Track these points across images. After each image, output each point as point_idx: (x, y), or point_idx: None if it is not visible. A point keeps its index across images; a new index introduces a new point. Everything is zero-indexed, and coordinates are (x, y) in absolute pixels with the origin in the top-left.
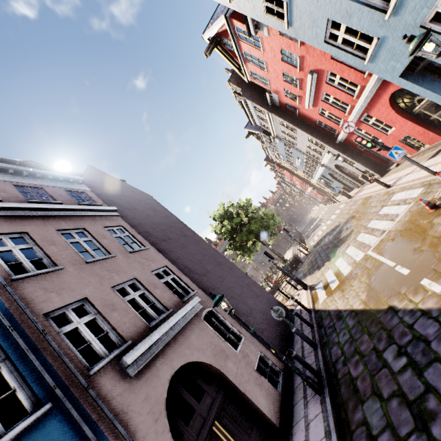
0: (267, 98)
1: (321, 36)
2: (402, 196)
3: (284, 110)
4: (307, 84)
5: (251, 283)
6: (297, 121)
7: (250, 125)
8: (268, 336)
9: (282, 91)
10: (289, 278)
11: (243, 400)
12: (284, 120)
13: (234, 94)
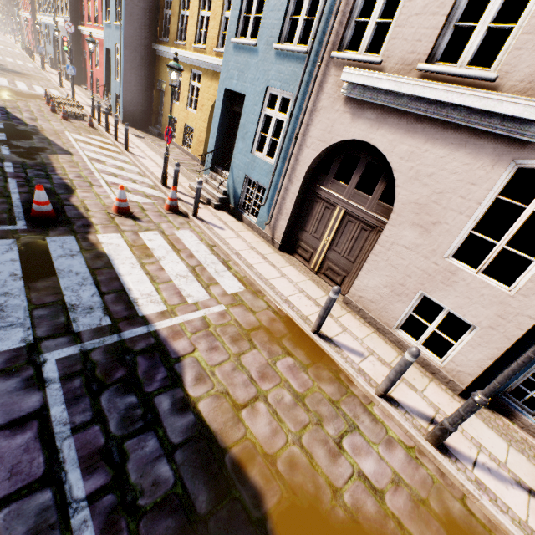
0: None
1: None
2: (55, 93)
3: None
4: None
5: None
6: None
7: None
8: None
9: None
10: None
11: None
12: None
13: None
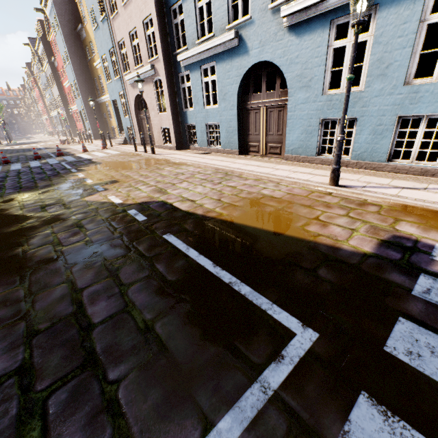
0: (53, 58)
1: (71, 82)
2: None
3: (57, 72)
4: (67, 81)
5: None
6: (59, 83)
7: (34, 42)
8: None
9: (60, 68)
10: None
11: None
12: (53, 76)
13: (37, 25)
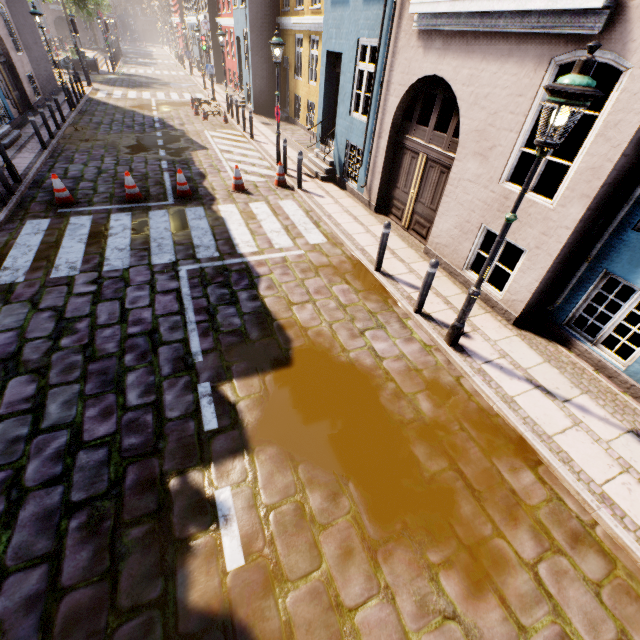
0: None
1: None
2: (200, 96)
3: None
4: None
5: (35, 28)
6: None
7: None
8: (37, 76)
9: None
10: (71, 73)
11: (16, 77)
12: None
13: None
